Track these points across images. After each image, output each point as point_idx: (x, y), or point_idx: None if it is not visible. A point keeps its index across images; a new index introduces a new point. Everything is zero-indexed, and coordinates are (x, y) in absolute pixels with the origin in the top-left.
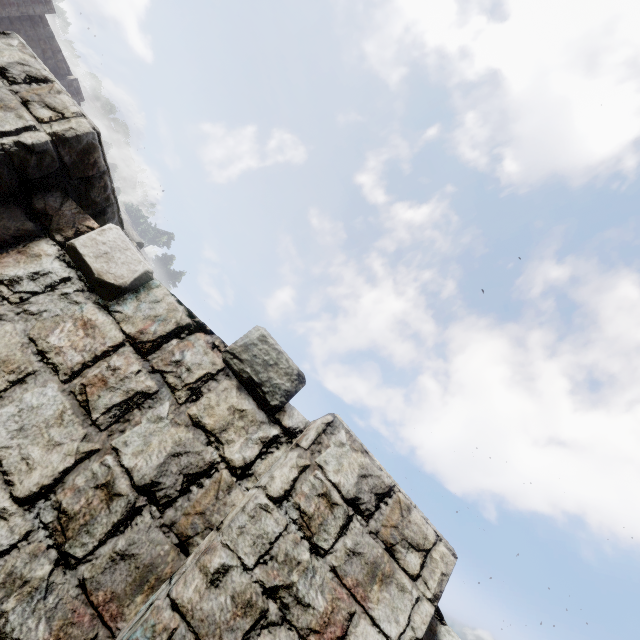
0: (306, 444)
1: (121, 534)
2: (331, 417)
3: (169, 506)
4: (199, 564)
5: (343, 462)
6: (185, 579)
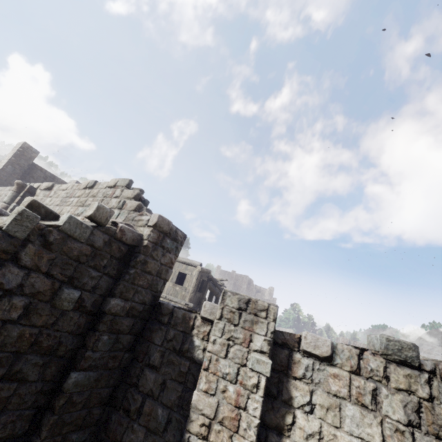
0: None
1: None
2: None
3: (421, 426)
4: None
5: None
6: None
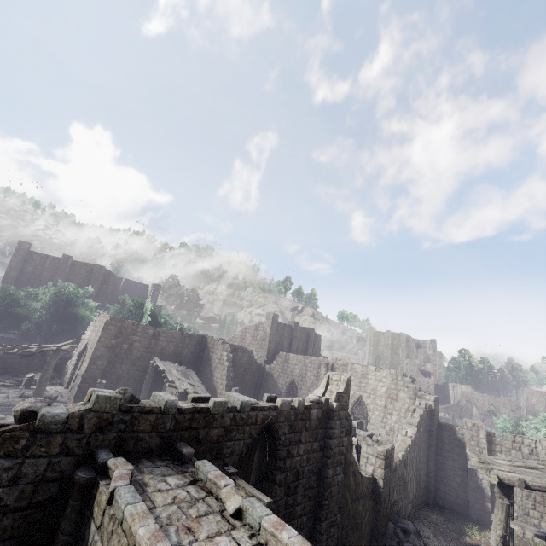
0: (539, 443)
1: (532, 458)
2: (539, 439)
3: (533, 454)
4: (541, 457)
5: (544, 443)
6: (541, 458)
